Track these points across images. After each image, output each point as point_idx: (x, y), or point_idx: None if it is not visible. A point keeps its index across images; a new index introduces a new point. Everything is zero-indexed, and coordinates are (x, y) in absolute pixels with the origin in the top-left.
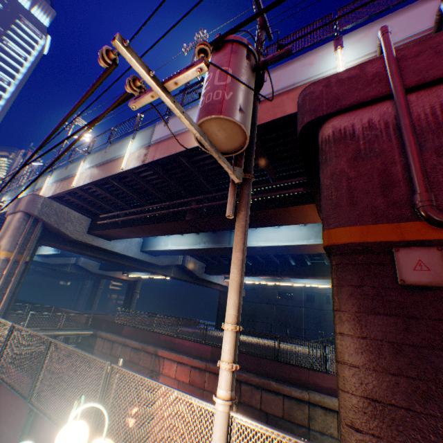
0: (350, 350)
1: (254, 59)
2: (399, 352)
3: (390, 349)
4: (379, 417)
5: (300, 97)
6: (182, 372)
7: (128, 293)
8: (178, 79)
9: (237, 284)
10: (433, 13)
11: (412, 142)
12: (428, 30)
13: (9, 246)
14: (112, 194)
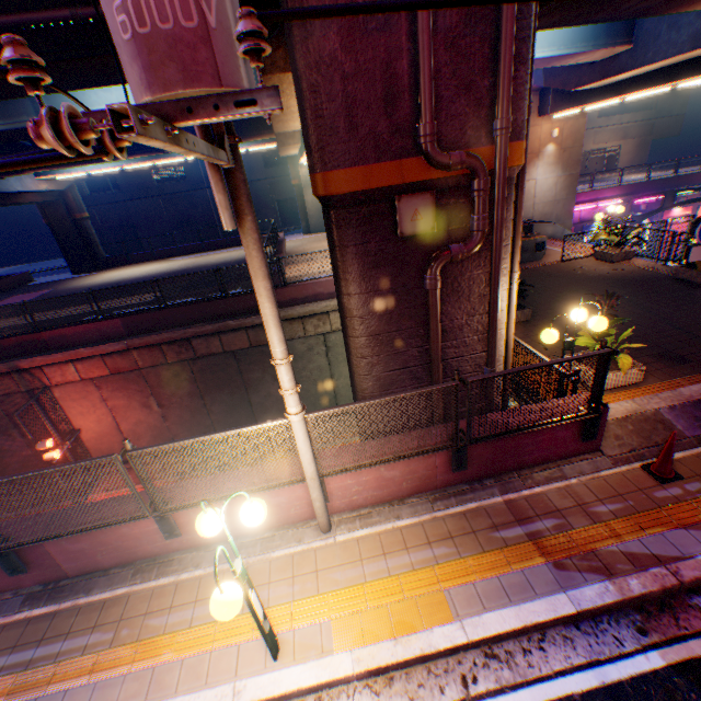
0: (359, 307)
1: None
2: (394, 296)
3: (388, 296)
4: (380, 345)
5: None
6: (92, 369)
7: None
8: (216, 120)
9: (277, 319)
10: None
11: (427, 25)
12: None
13: None
14: None
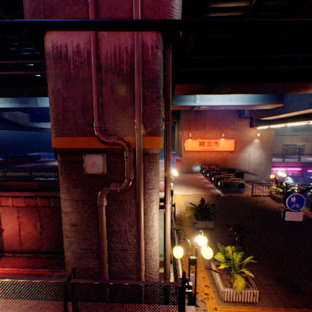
0: (66, 206)
1: None
2: (85, 204)
3: (82, 203)
4: (76, 231)
5: None
6: (18, 202)
7: None
8: None
9: None
10: None
11: (95, 81)
12: None
13: None
14: None
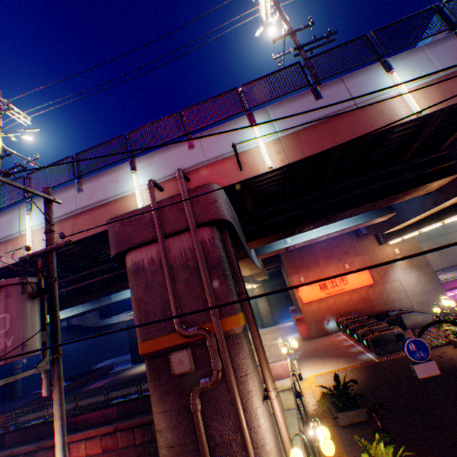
0: (159, 422)
1: (33, 283)
2: (179, 413)
3: (176, 413)
4: (175, 454)
5: (108, 226)
6: (93, 446)
7: (4, 375)
8: None
9: (61, 444)
10: (186, 156)
11: (169, 282)
12: (185, 170)
13: None
14: None
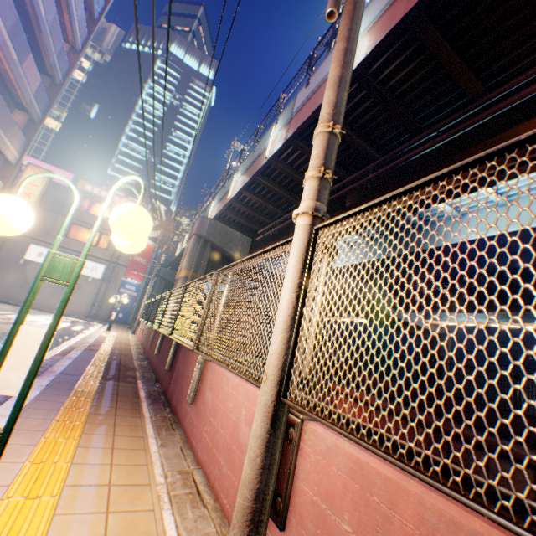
0: None
1: None
2: None
3: None
4: None
5: None
6: (358, 412)
7: None
8: None
9: (335, 79)
10: None
11: None
12: None
13: (187, 265)
14: (264, 200)
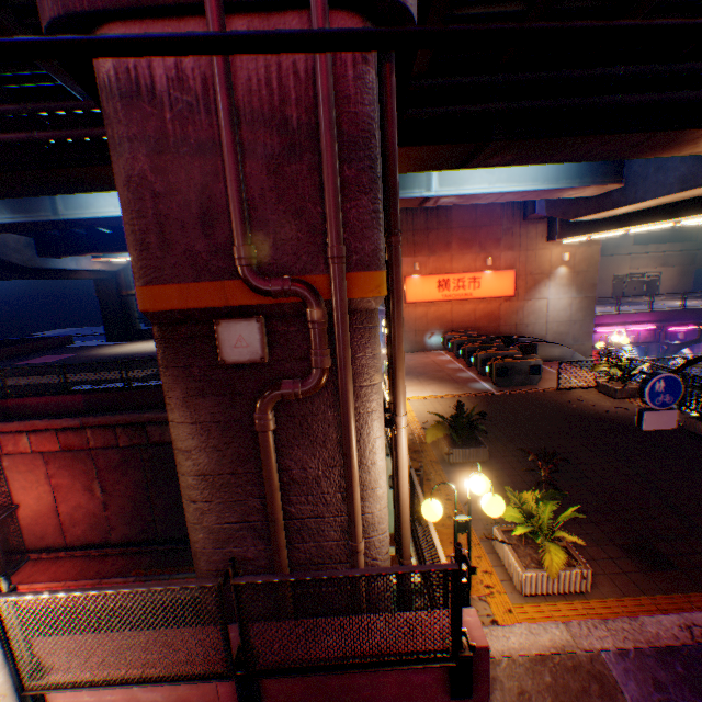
0: (184, 438)
1: None
2: (227, 430)
3: (219, 429)
4: (212, 487)
5: None
6: (44, 442)
7: None
8: None
9: None
10: None
11: (231, 150)
12: None
13: None
14: None
